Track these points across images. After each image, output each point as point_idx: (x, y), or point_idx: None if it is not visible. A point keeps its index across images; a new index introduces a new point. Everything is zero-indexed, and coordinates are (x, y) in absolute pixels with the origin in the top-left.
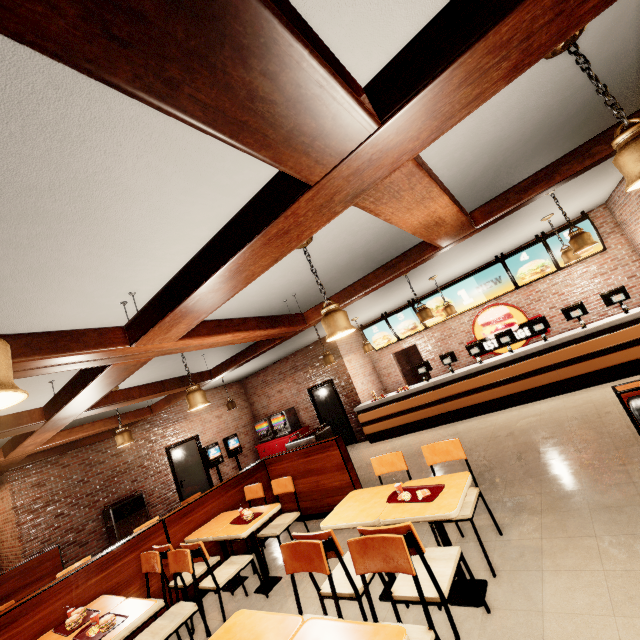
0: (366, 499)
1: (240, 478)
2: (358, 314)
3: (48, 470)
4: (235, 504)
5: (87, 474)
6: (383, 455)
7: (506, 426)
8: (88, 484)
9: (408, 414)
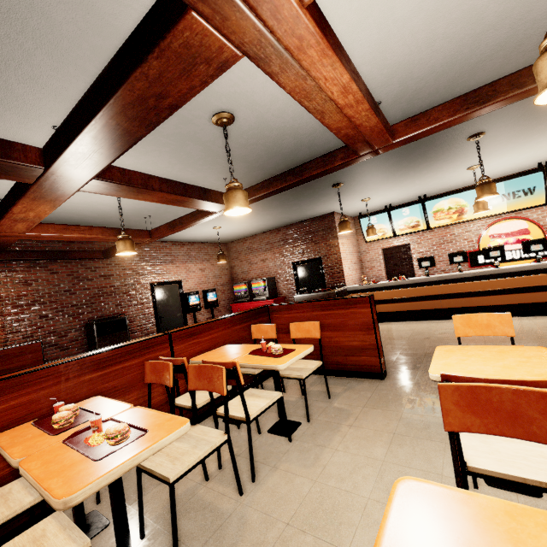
0: (490, 356)
1: (246, 316)
2: (373, 194)
3: (36, 271)
4: (238, 340)
5: (74, 286)
6: (474, 314)
7: (527, 330)
8: (74, 296)
9: (397, 303)
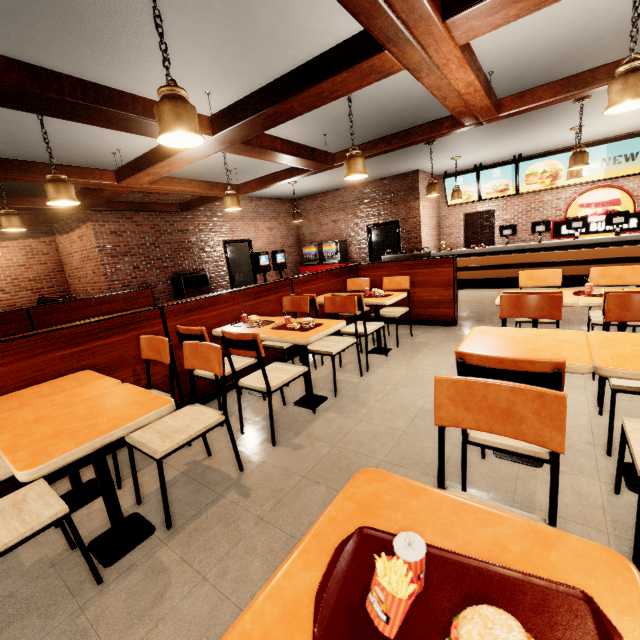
0: None
1: (341, 272)
2: (465, 152)
3: (124, 223)
4: (335, 291)
5: (157, 240)
6: (536, 271)
7: None
8: (158, 249)
9: (472, 271)
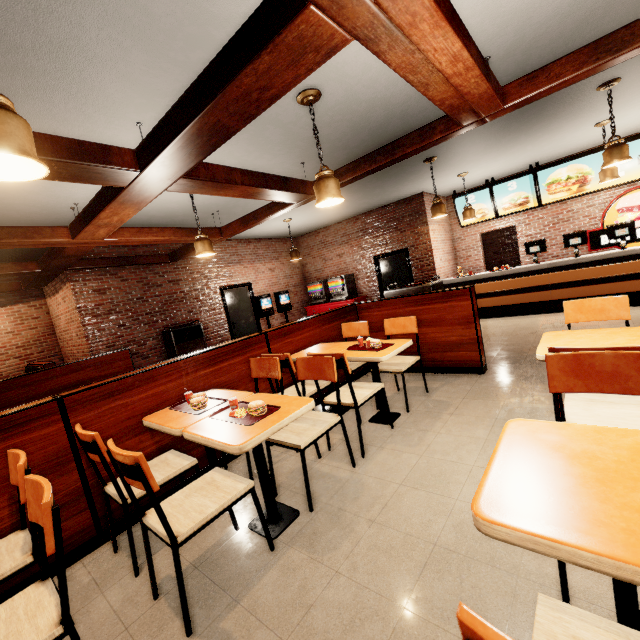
0: (600, 337)
1: (334, 315)
2: (473, 166)
3: (107, 279)
4: (329, 339)
5: (146, 293)
6: (587, 299)
7: None
8: (147, 303)
9: (499, 297)
